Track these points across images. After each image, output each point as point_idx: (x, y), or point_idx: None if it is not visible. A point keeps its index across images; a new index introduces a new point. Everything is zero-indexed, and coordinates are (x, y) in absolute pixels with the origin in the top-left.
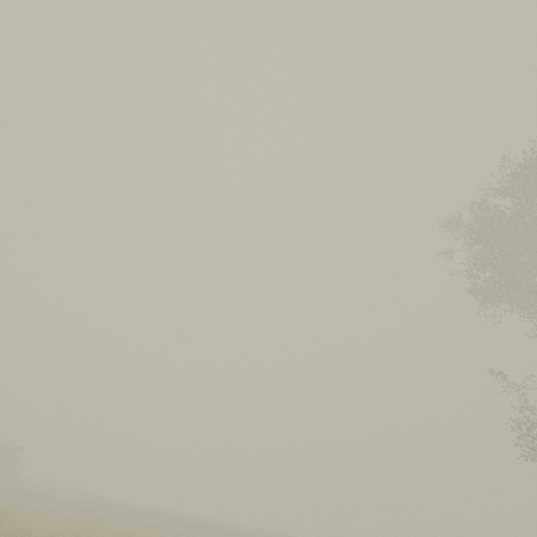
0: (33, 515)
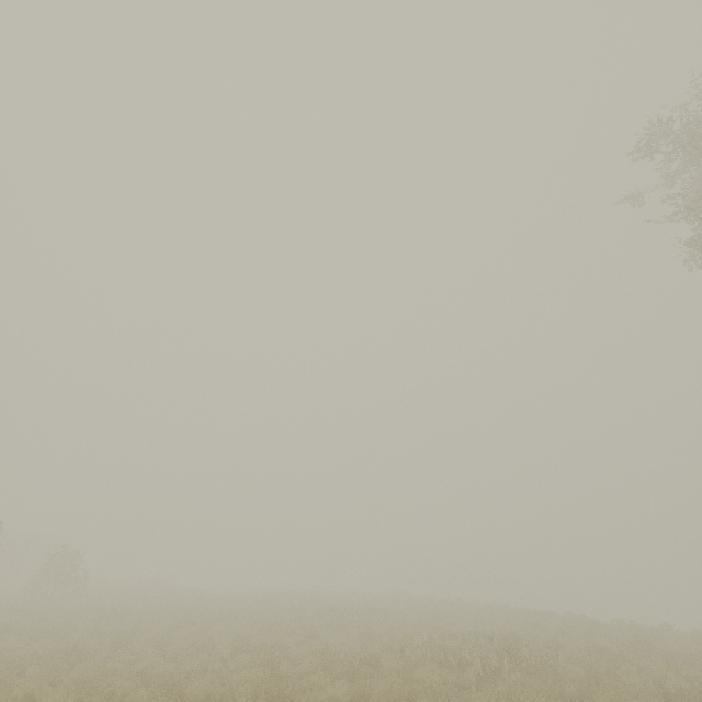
0: (114, 643)
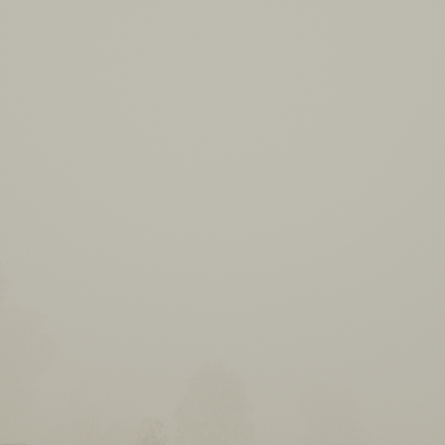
0: None
